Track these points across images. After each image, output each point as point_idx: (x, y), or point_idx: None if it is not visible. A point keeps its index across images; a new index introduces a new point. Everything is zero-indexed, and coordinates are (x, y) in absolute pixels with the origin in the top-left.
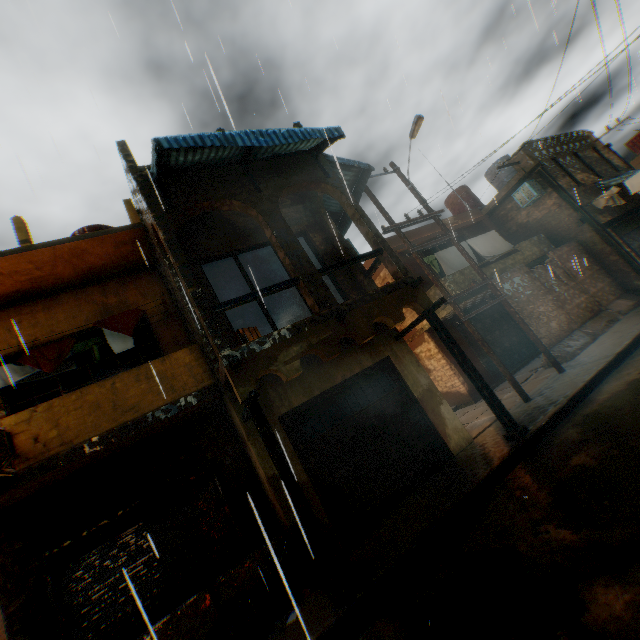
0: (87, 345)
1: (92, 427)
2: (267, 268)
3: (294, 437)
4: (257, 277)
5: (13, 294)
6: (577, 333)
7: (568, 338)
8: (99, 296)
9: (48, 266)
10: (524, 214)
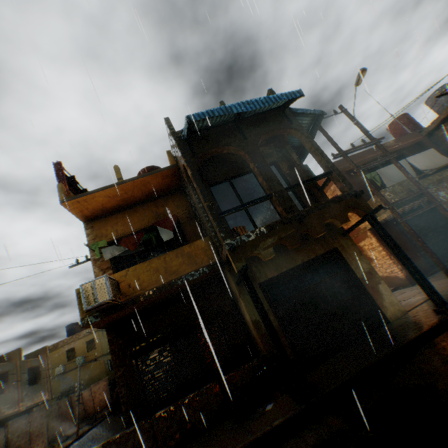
0: (149, 236)
1: (154, 281)
2: (249, 187)
3: (269, 297)
4: (242, 193)
5: (113, 207)
6: None
7: None
8: (153, 208)
9: (129, 192)
10: None
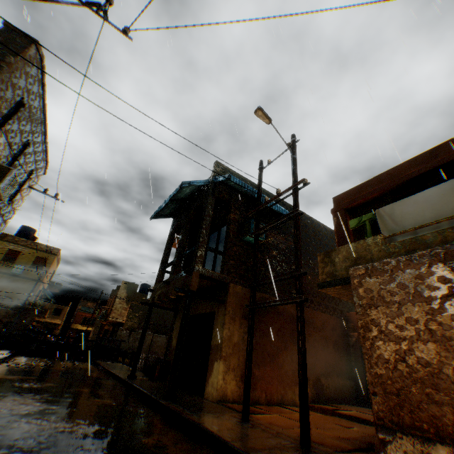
0: None
1: None
2: None
3: None
4: None
5: None
6: None
7: None
8: None
9: None
10: None
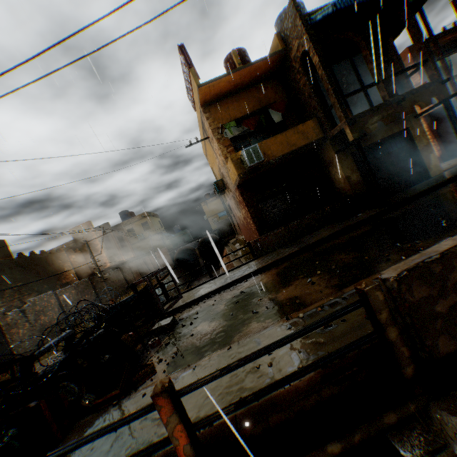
0: (259, 119)
1: (281, 151)
2: None
3: (356, 162)
4: None
5: (225, 93)
6: None
7: None
8: (255, 94)
9: (243, 78)
10: None
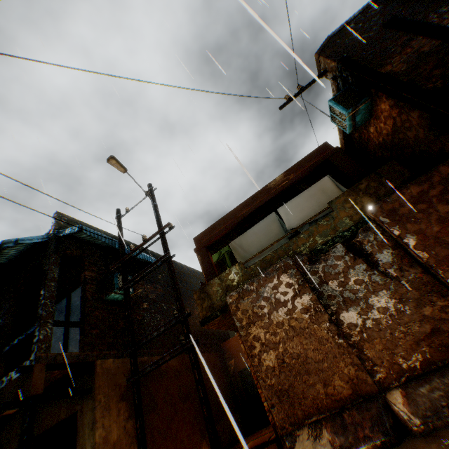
0: None
1: None
2: None
3: None
4: None
5: None
6: (364, 409)
7: (337, 417)
8: None
9: None
10: (373, 131)
